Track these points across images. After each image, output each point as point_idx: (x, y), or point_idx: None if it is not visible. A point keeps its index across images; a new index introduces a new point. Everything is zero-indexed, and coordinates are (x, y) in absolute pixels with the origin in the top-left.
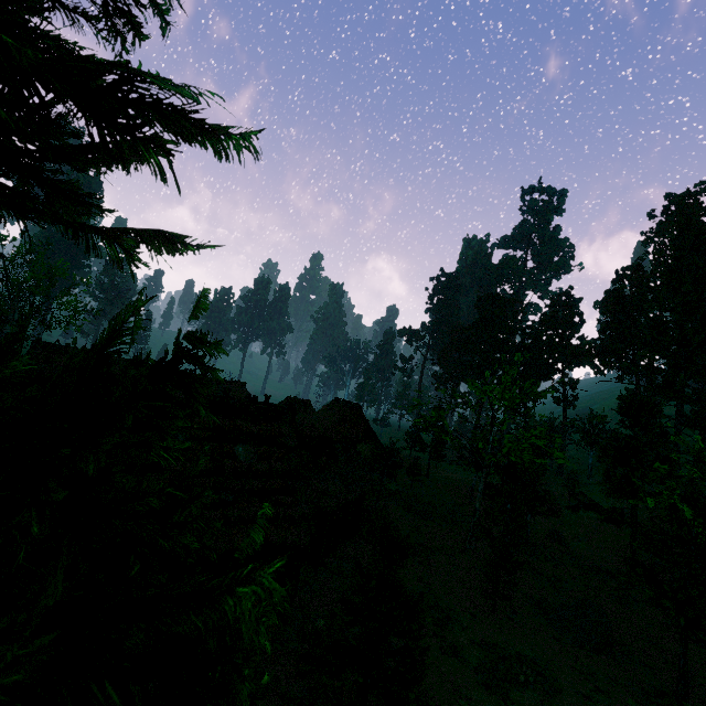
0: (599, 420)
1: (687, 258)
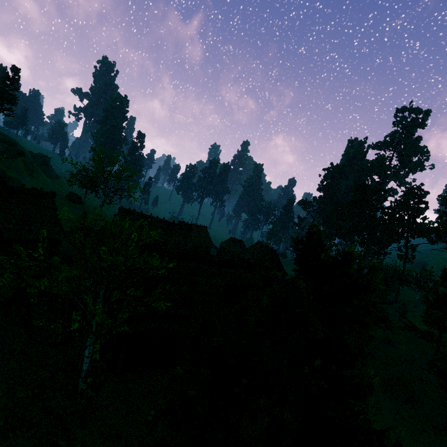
0: (427, 273)
1: None
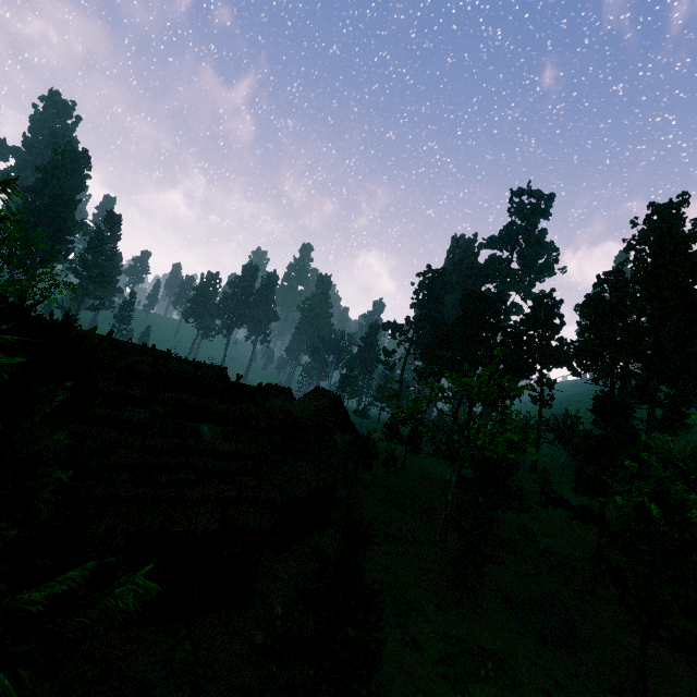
0: (573, 421)
1: (666, 266)
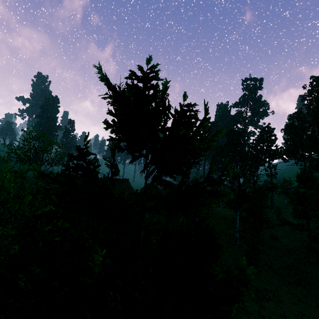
0: (288, 183)
1: None
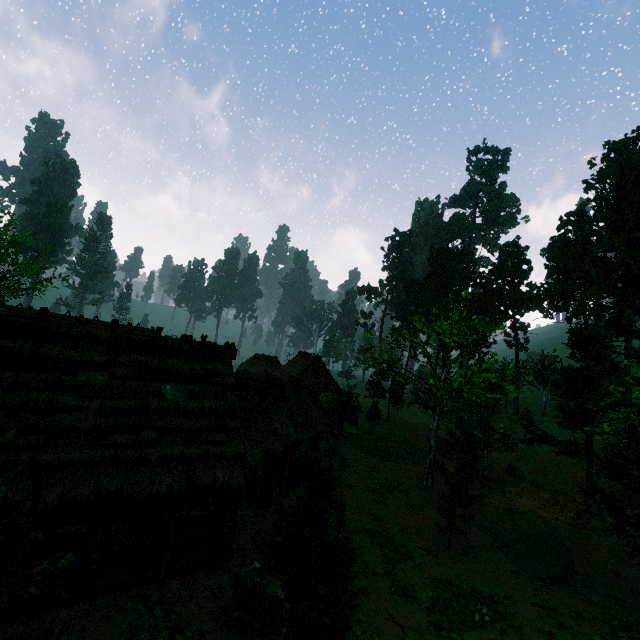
0: (550, 361)
1: (629, 198)
